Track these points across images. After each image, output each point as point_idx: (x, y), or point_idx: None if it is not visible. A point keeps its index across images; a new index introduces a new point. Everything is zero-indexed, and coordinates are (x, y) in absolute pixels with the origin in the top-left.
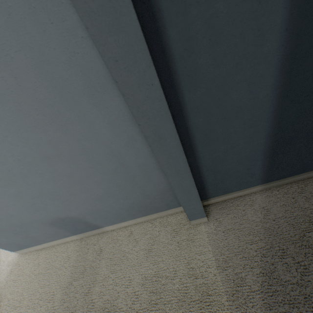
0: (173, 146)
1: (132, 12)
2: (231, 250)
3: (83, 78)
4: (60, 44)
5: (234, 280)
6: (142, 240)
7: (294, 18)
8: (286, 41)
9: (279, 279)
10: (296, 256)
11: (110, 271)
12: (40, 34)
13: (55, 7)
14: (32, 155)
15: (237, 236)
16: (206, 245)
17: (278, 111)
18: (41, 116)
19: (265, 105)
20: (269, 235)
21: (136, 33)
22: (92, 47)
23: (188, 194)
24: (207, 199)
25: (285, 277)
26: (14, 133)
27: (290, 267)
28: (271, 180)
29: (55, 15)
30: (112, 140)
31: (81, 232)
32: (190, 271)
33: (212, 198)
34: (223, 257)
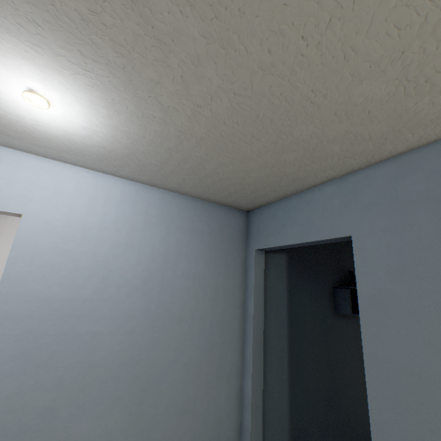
0: (259, 415)
1: (262, 356)
2: None
3: (231, 367)
4: (231, 353)
5: None
6: None
7: (289, 369)
8: (289, 376)
9: None
10: None
11: None
12: (228, 348)
13: (236, 343)
14: (178, 405)
15: None
16: None
17: (290, 411)
18: (204, 379)
19: (286, 405)
20: None
21: (262, 361)
22: (239, 357)
23: None
24: None
25: None
26: (185, 384)
27: None
28: None
29: (235, 345)
30: (223, 406)
31: None
32: None
33: None
34: None
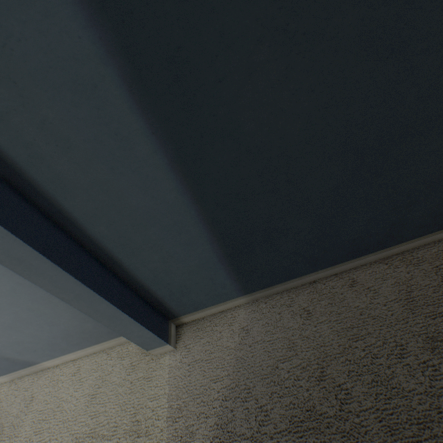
0: (48, 268)
1: None
2: (190, 391)
3: None
4: None
5: (183, 437)
6: (88, 381)
7: (155, 122)
8: (162, 144)
9: (234, 432)
10: (261, 397)
11: (35, 431)
12: None
13: None
14: None
15: (204, 370)
16: (163, 385)
17: (205, 215)
18: None
19: (182, 209)
20: (239, 368)
21: None
22: None
23: (118, 320)
24: (178, 318)
25: (241, 429)
26: None
27: (250, 414)
28: (254, 290)
29: None
30: None
31: (8, 371)
32: (134, 425)
33: (183, 316)
34: (179, 402)
